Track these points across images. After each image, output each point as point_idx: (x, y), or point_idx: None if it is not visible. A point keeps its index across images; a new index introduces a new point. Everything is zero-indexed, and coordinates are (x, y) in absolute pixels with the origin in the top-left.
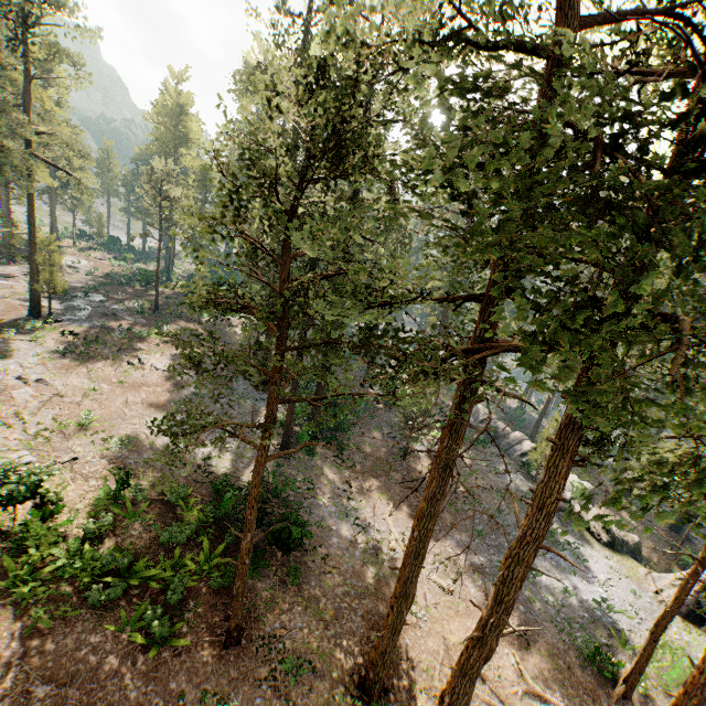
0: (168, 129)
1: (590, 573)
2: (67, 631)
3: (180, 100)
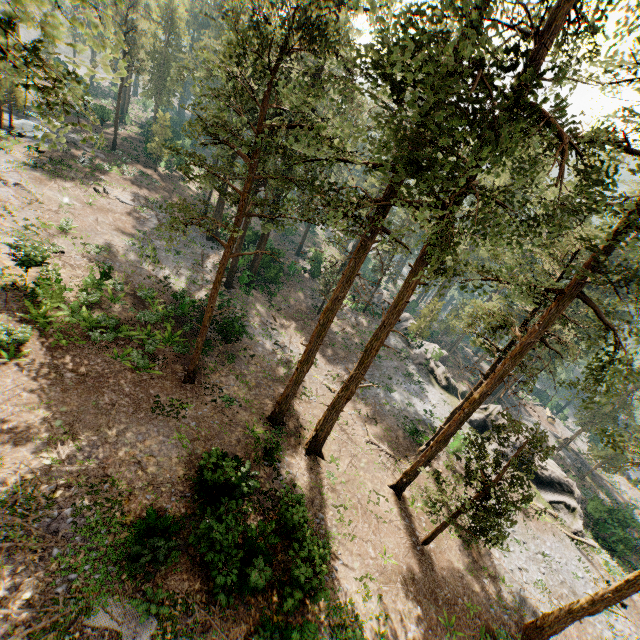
0: None
1: (427, 399)
2: (79, 351)
3: None
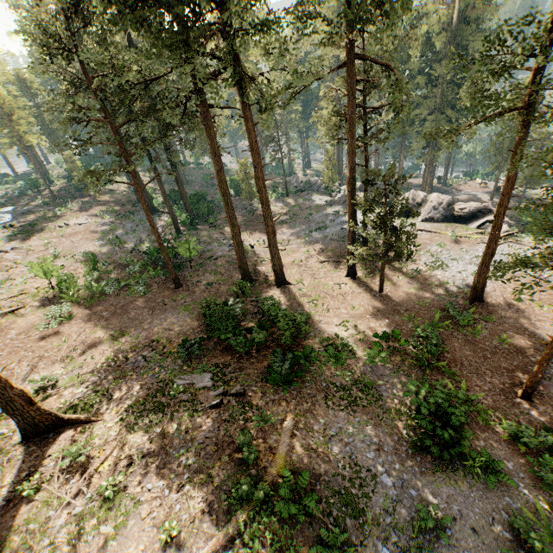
0: None
1: (358, 219)
2: (104, 302)
3: None
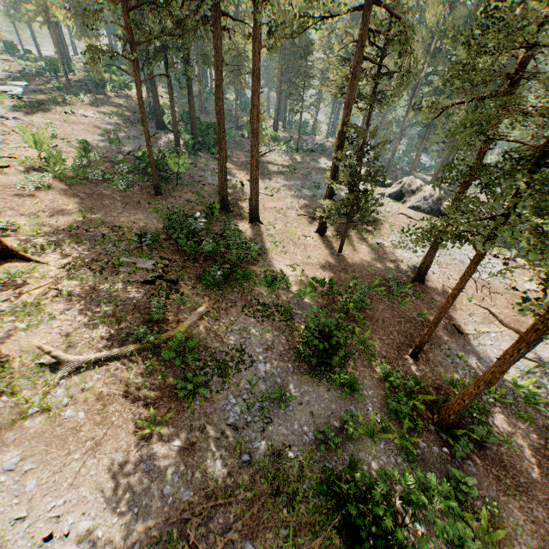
0: None
1: None
2: (84, 186)
3: None
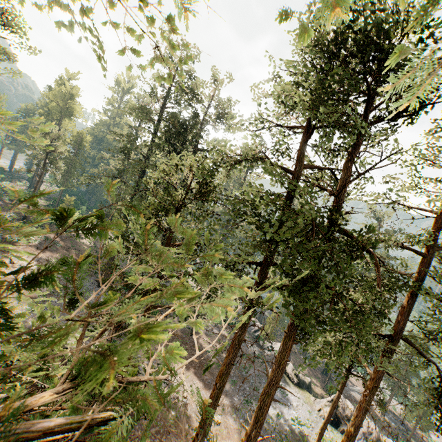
0: (59, 105)
1: (289, 402)
2: None
3: (71, 91)
